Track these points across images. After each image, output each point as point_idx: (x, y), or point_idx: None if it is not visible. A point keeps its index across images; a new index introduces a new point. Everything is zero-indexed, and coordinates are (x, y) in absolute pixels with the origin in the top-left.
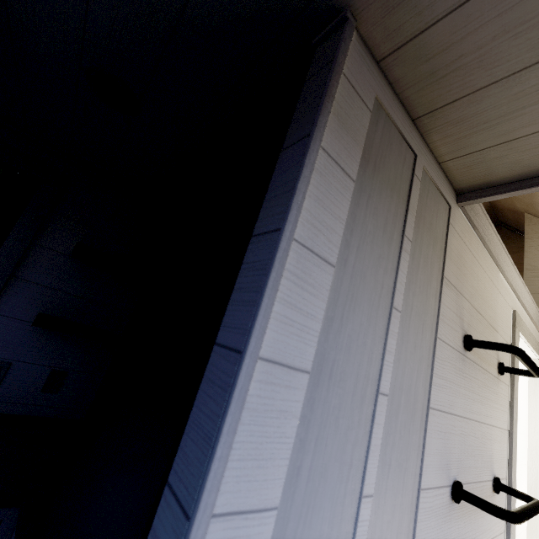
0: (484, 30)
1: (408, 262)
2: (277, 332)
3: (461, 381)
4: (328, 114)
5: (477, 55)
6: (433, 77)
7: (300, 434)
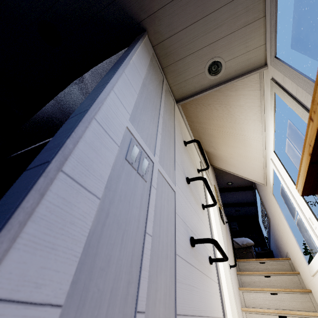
0: (175, 45)
1: (164, 97)
2: (135, 61)
3: (184, 151)
4: (143, 39)
5: (175, 51)
6: (166, 55)
7: (141, 90)
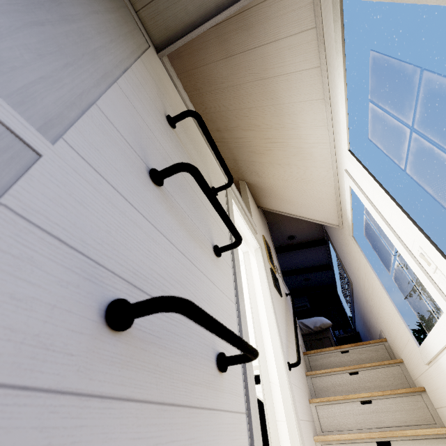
0: None
1: None
2: None
3: (164, 131)
4: None
5: None
6: None
7: None
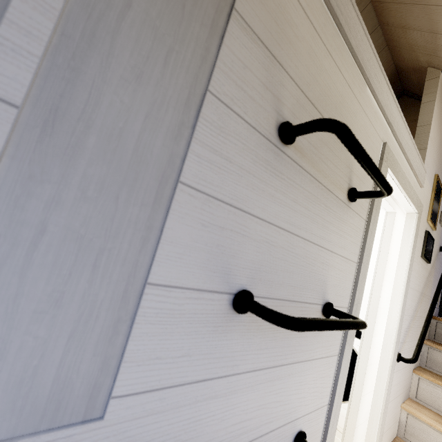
0: None
1: None
2: None
3: (268, 177)
4: None
5: None
6: None
7: None
